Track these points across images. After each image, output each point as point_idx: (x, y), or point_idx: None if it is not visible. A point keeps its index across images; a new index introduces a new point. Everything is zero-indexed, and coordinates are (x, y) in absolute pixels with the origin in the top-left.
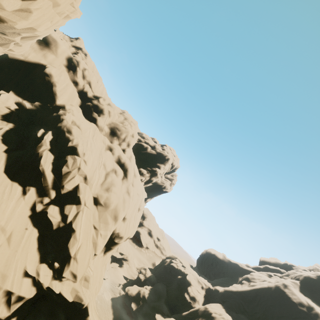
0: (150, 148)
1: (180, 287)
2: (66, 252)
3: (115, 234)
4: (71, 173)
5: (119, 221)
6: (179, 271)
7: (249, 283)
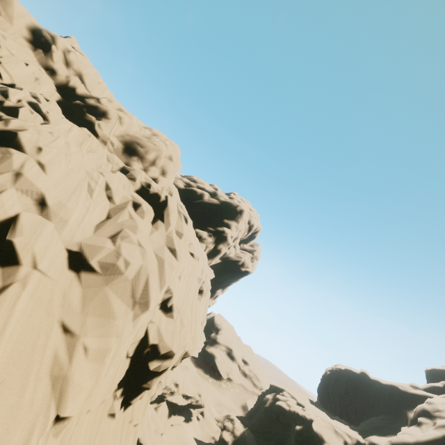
0: (208, 195)
1: None
2: None
3: (145, 350)
4: None
5: (147, 310)
6: (295, 415)
7: (432, 421)
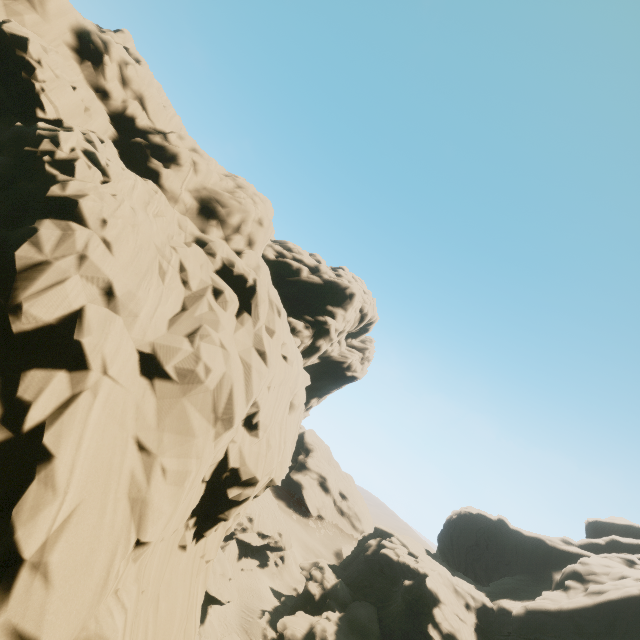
0: (308, 270)
1: (412, 610)
2: (2, 541)
3: (224, 475)
4: (50, 268)
5: (230, 428)
6: (404, 567)
7: (584, 586)
